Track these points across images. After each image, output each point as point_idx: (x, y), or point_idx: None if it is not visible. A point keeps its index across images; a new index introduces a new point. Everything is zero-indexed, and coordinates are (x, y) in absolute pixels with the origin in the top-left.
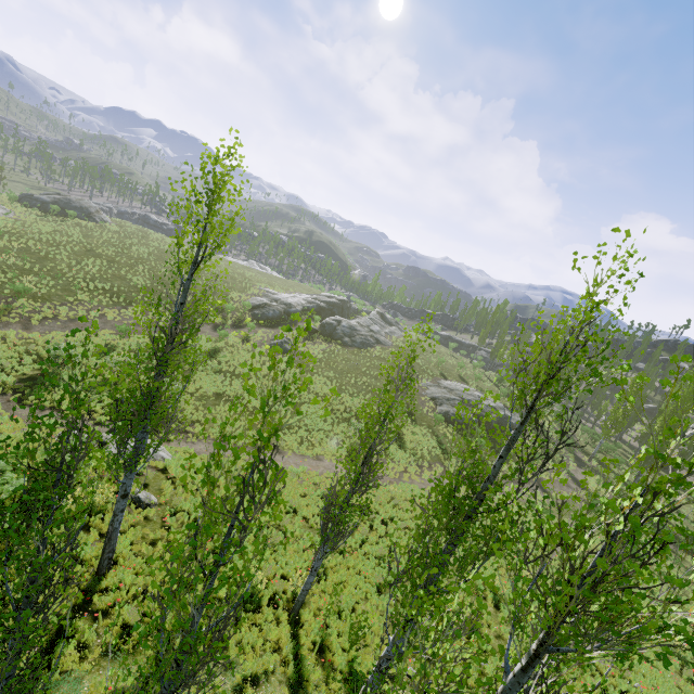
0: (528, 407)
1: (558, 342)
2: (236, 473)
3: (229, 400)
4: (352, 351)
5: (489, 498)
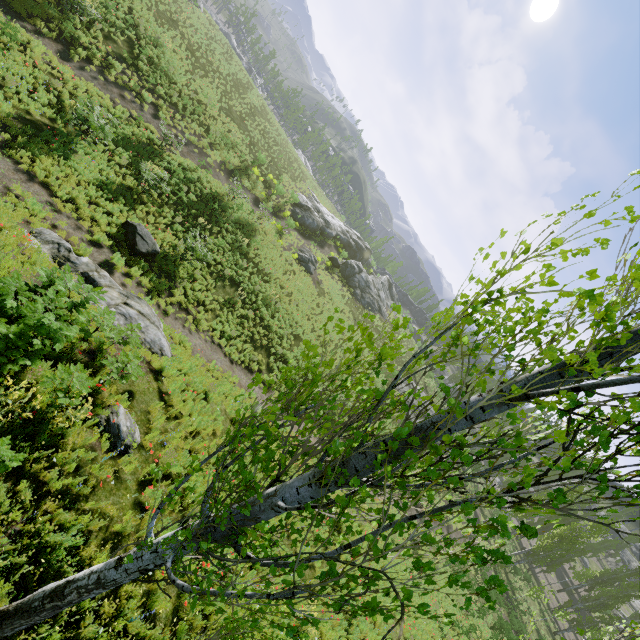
0: None
1: None
2: (233, 414)
3: (241, 295)
4: (358, 307)
5: None
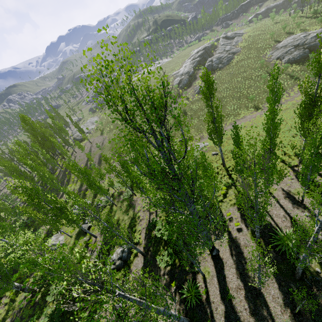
0: (319, 74)
1: (320, 60)
2: (227, 136)
3: (202, 121)
4: (226, 69)
5: (316, 101)
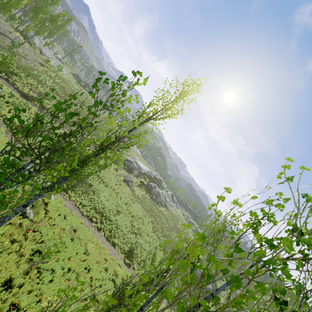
0: None
1: None
2: (76, 228)
3: (93, 190)
4: (154, 203)
5: None
